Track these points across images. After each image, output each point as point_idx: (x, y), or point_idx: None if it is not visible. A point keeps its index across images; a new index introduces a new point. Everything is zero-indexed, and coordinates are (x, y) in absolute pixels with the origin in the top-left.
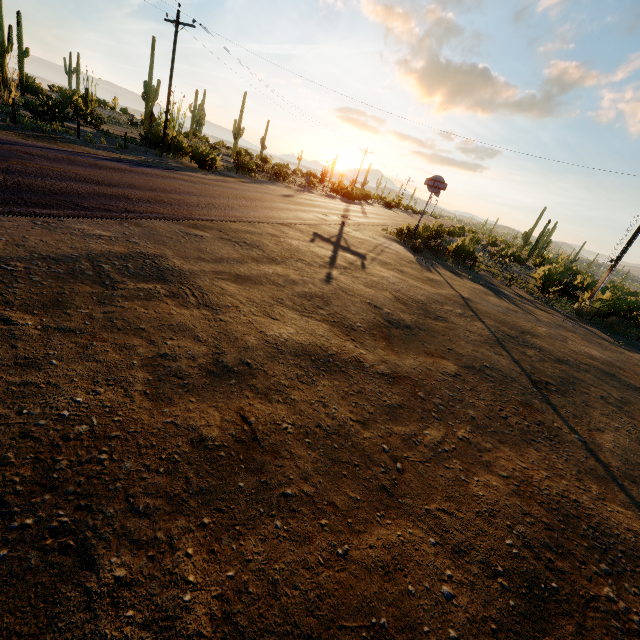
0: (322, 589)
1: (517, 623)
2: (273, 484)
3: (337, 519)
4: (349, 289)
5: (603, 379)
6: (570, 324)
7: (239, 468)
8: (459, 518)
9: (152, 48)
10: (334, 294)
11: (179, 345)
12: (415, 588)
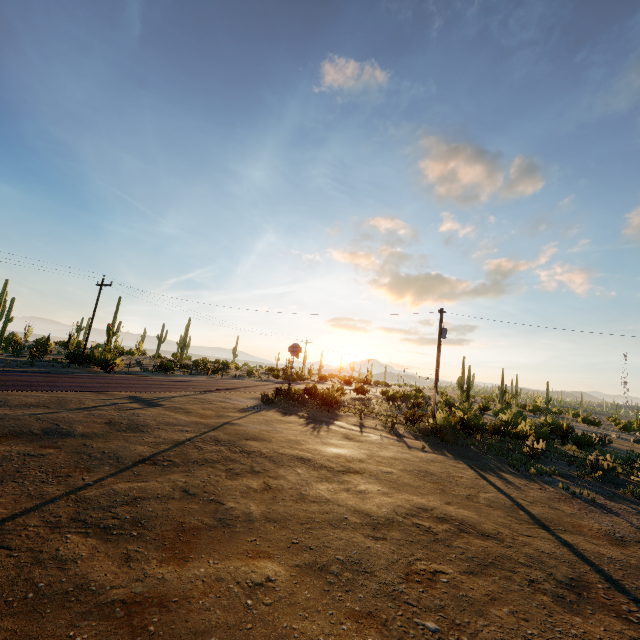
0: None
1: None
2: None
3: None
4: (52, 417)
5: (277, 461)
6: (376, 438)
7: None
8: None
9: (118, 303)
10: (17, 419)
11: None
12: None
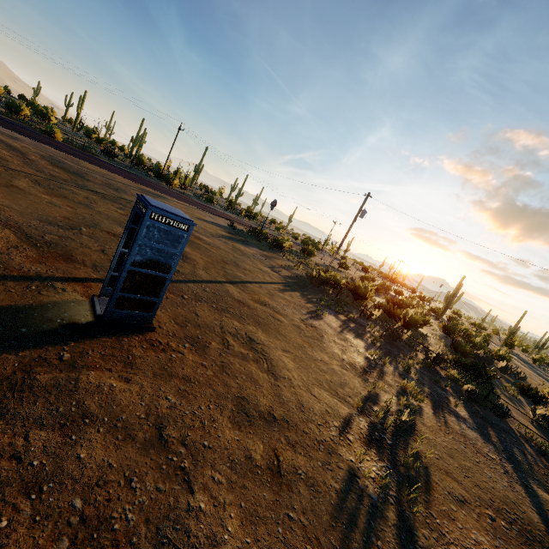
0: None
1: None
2: None
3: None
4: (87, 173)
5: None
6: (258, 257)
7: None
8: None
9: (205, 151)
10: (71, 166)
11: None
12: None
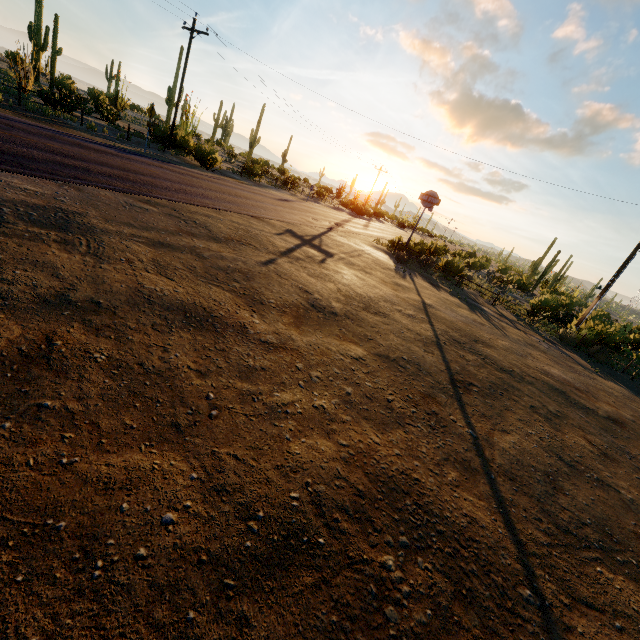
0: (7, 484)
1: (240, 562)
2: (34, 395)
3: (89, 436)
4: (286, 274)
5: (546, 393)
6: (545, 346)
7: (3, 375)
8: (249, 465)
9: (179, 57)
10: (263, 274)
11: (28, 275)
12: (131, 507)
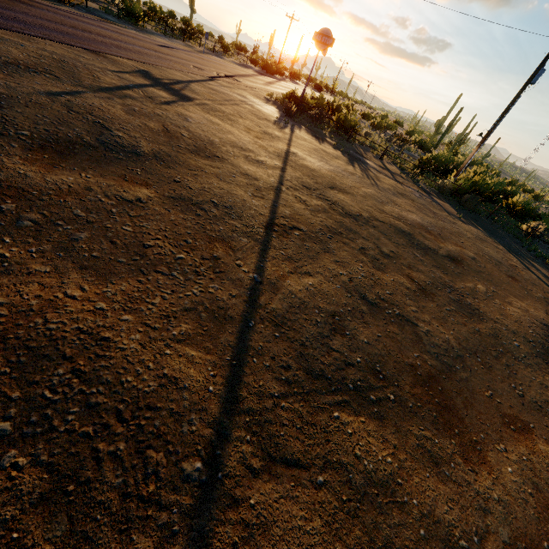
0: None
1: None
2: None
3: None
4: (84, 107)
5: (389, 235)
6: (417, 195)
7: None
8: None
9: None
10: (37, 103)
11: None
12: None
